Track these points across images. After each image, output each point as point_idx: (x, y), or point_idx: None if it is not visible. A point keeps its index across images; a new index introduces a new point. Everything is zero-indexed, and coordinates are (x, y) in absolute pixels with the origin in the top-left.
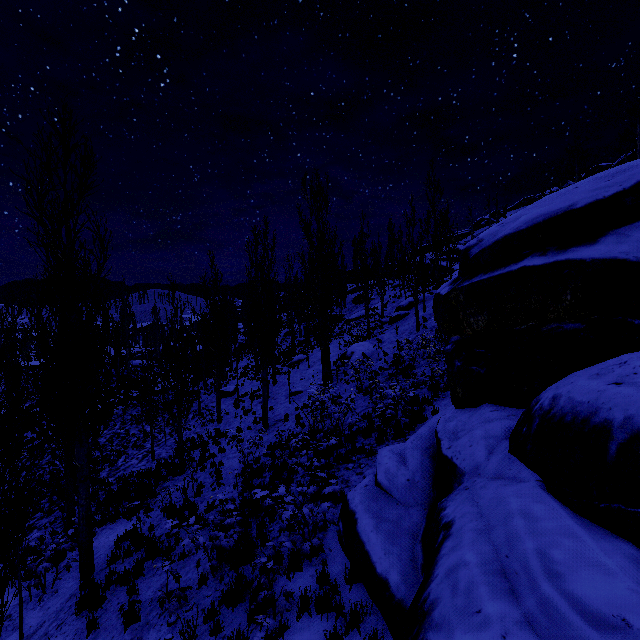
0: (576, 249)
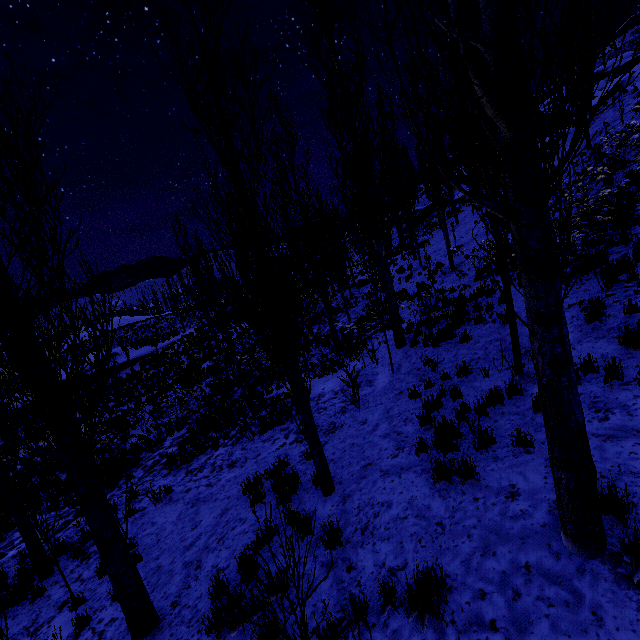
0: None
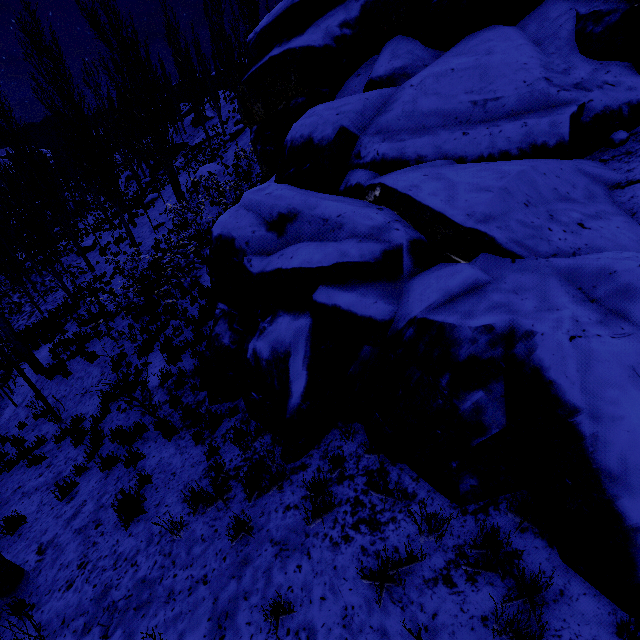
0: (294, 40)
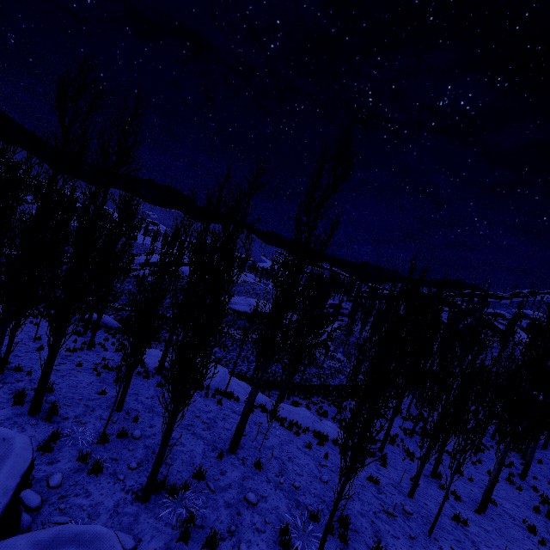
0: None
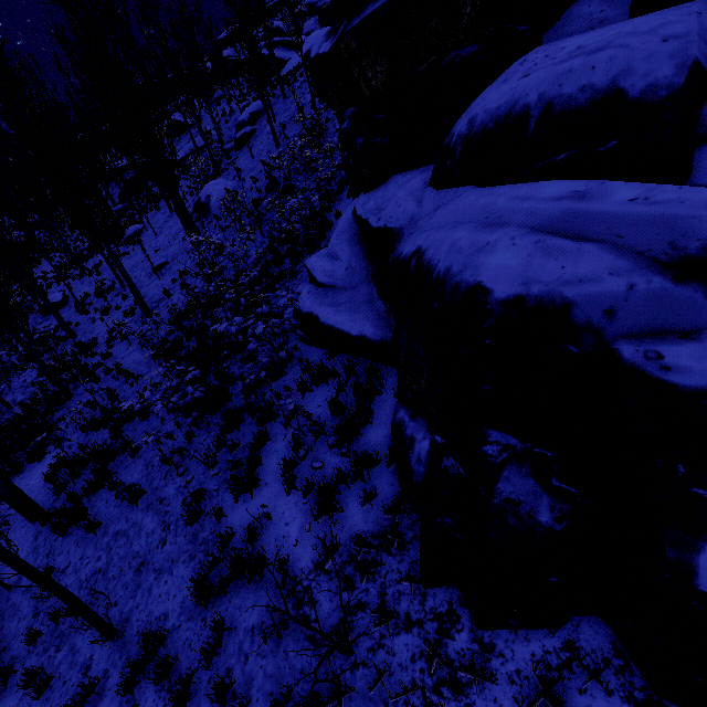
0: None
